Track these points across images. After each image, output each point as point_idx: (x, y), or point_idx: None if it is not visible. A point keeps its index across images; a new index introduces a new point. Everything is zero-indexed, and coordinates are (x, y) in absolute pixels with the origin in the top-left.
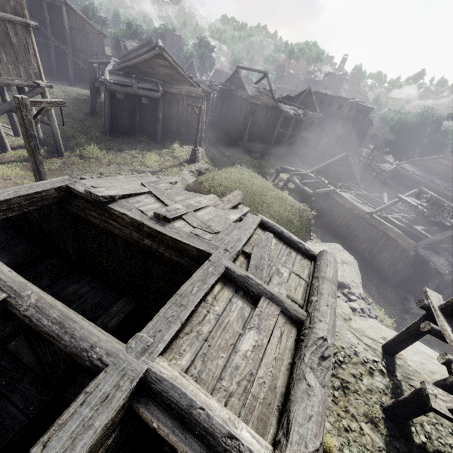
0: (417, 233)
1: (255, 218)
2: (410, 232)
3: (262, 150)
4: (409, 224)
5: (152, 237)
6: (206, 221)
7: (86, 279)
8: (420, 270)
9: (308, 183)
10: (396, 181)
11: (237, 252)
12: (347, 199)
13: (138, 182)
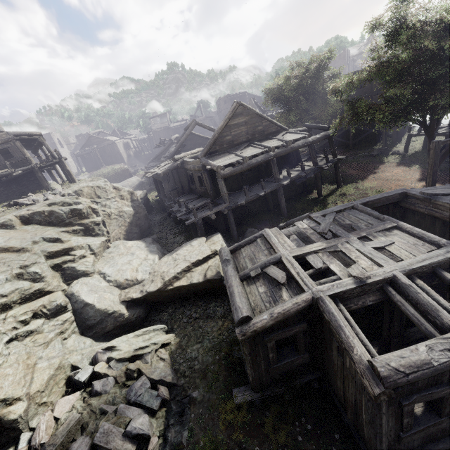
0: None
1: None
2: None
3: None
4: None
5: None
6: None
7: None
8: None
9: None
10: None
11: None
12: None
13: None
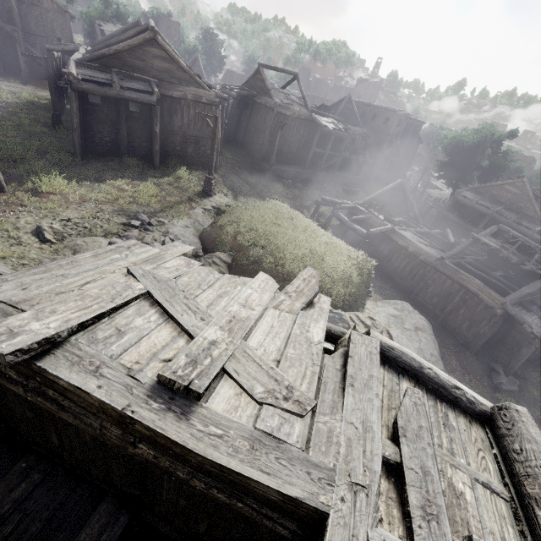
0: (500, 284)
1: (369, 344)
2: (491, 282)
3: (294, 175)
4: (485, 270)
5: (157, 444)
6: (278, 372)
7: (22, 464)
8: (504, 329)
9: (359, 220)
10: (456, 213)
11: (379, 481)
12: (410, 240)
13: (121, 264)
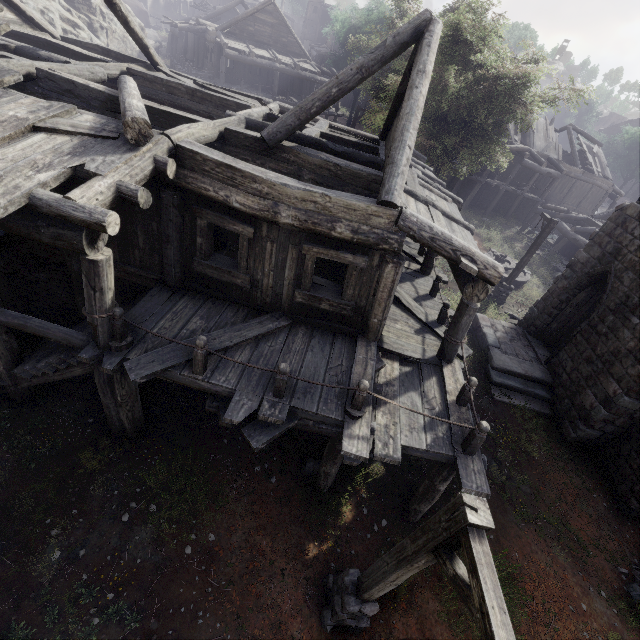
0: None
1: None
2: None
3: None
4: None
5: None
6: None
7: None
8: None
9: None
10: None
11: None
12: None
13: None
